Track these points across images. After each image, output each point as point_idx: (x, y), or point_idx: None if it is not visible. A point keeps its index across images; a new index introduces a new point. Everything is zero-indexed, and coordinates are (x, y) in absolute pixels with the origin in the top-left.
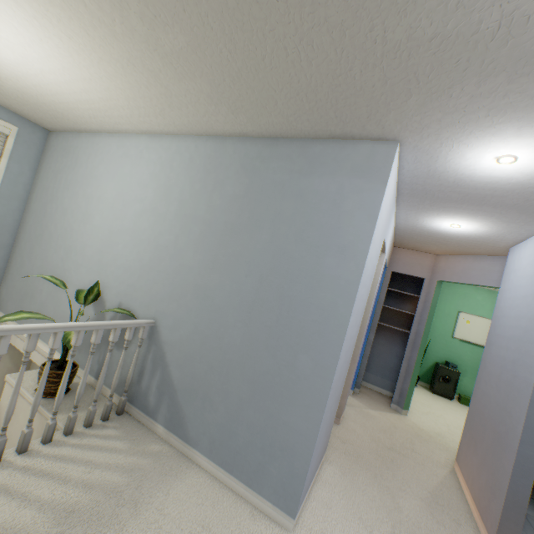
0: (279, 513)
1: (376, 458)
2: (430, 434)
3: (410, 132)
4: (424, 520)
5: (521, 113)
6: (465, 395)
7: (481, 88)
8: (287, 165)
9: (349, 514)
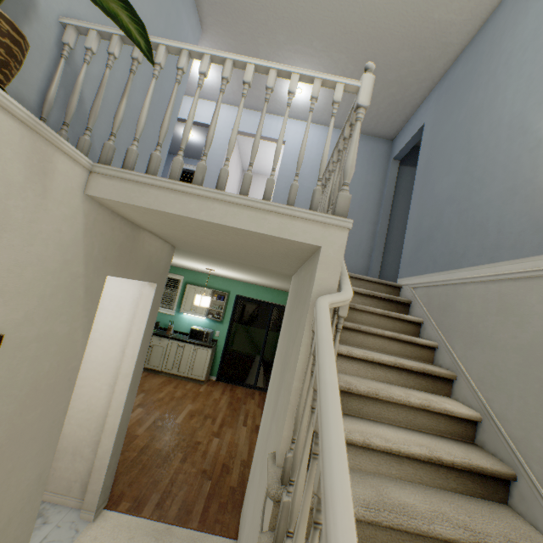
0: None
1: None
2: None
3: (211, 38)
4: None
5: None
6: None
7: None
8: None
9: None
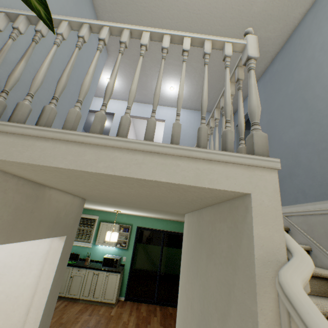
0: None
1: None
2: None
3: (114, 59)
4: None
5: (126, 80)
6: None
7: (132, 73)
8: (91, 18)
9: None
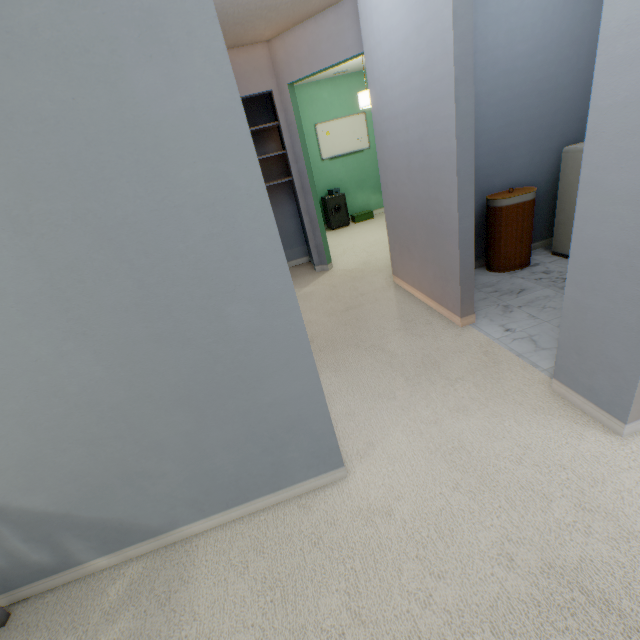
0: (326, 477)
1: (346, 329)
2: (360, 269)
3: None
4: (413, 345)
5: None
6: (356, 214)
7: None
8: None
9: (370, 402)
